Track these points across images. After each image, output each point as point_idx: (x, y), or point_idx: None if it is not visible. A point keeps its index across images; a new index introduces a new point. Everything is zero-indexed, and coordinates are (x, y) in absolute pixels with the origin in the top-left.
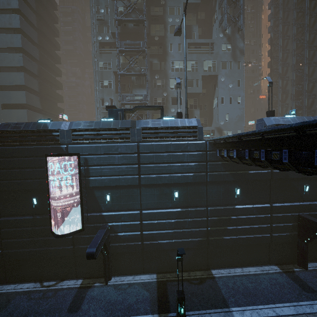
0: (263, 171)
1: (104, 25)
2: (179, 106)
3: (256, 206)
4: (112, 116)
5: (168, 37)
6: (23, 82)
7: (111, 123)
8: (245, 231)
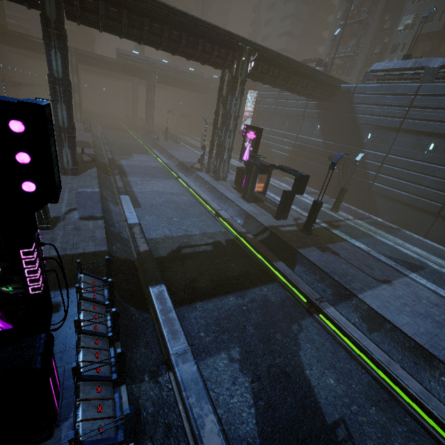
0: (339, 113)
1: None
2: (396, 55)
3: (324, 141)
4: None
5: None
6: (284, 45)
7: None
8: (311, 158)
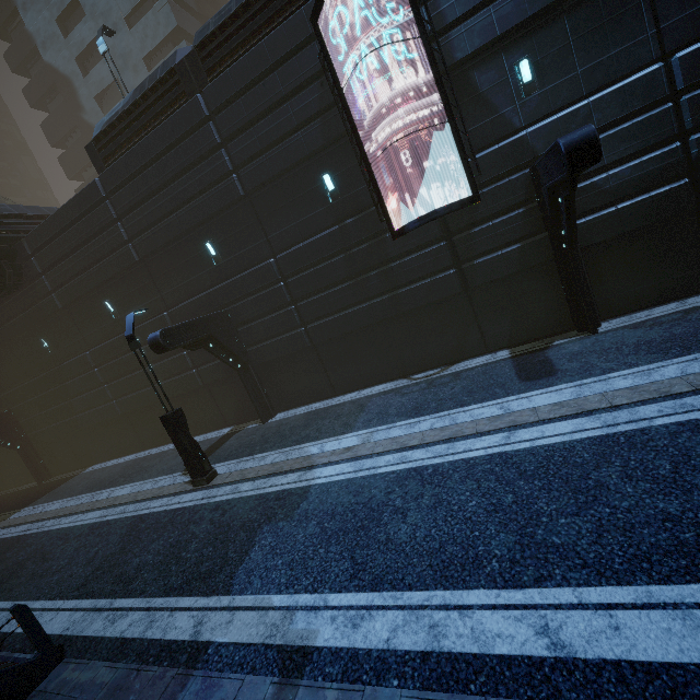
0: None
1: None
2: None
3: None
4: None
5: None
6: None
7: None
8: None
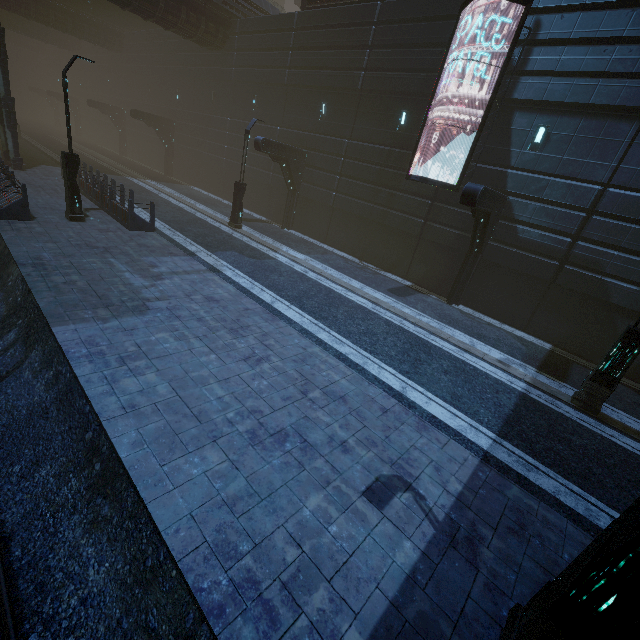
0: None
1: None
2: None
3: None
4: None
5: None
6: None
7: None
8: None
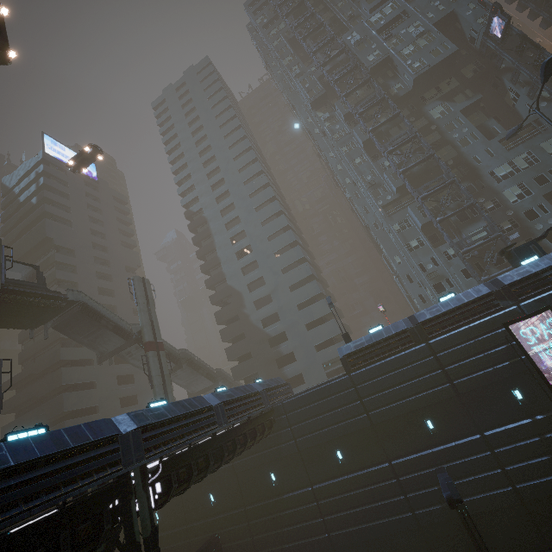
0: None
1: (377, 188)
2: (545, 216)
3: None
4: (524, 255)
5: (464, 153)
6: (318, 290)
7: (551, 256)
8: None
